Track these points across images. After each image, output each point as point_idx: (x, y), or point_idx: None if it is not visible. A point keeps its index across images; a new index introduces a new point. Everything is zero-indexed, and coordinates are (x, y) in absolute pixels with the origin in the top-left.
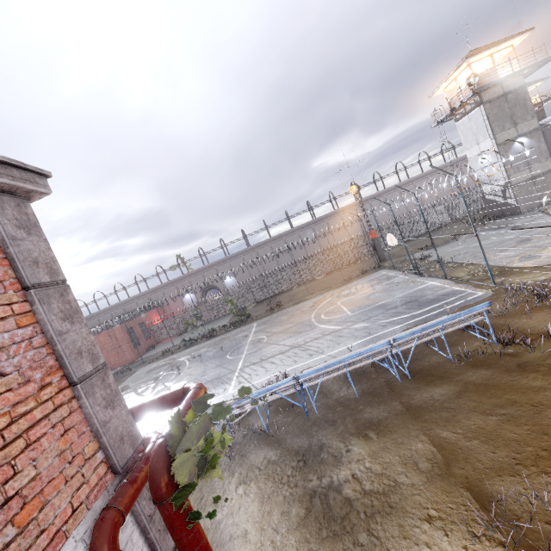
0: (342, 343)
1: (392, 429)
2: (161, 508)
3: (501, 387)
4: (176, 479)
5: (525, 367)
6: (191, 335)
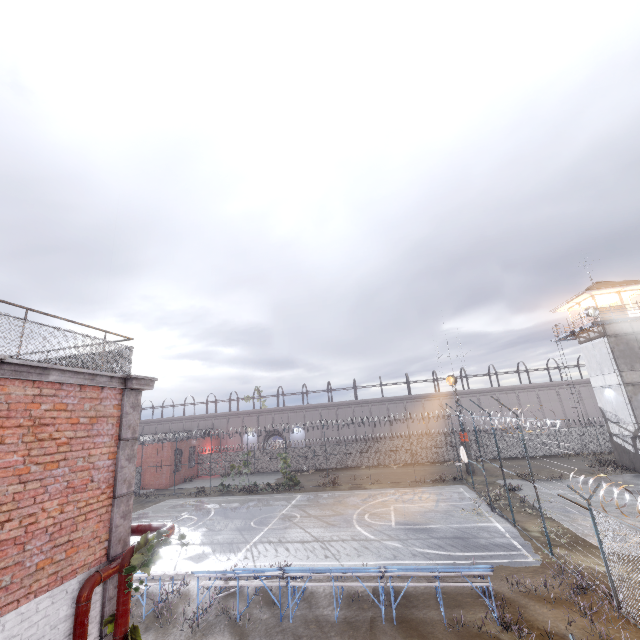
0: (362, 557)
1: None
2: (120, 576)
3: None
4: (132, 564)
5: None
6: (234, 481)
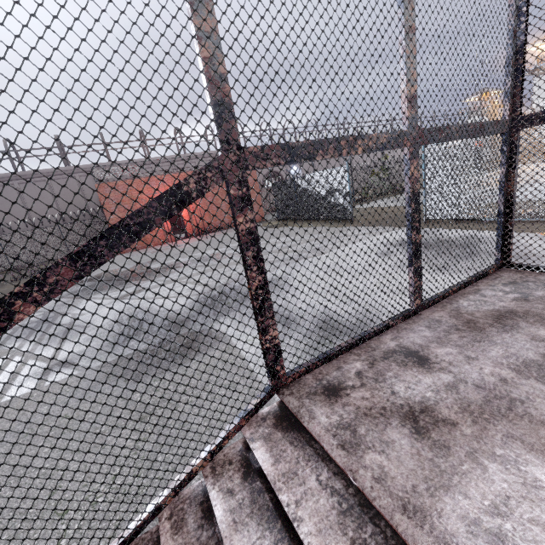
0: None
1: None
2: None
3: None
4: None
5: None
6: None
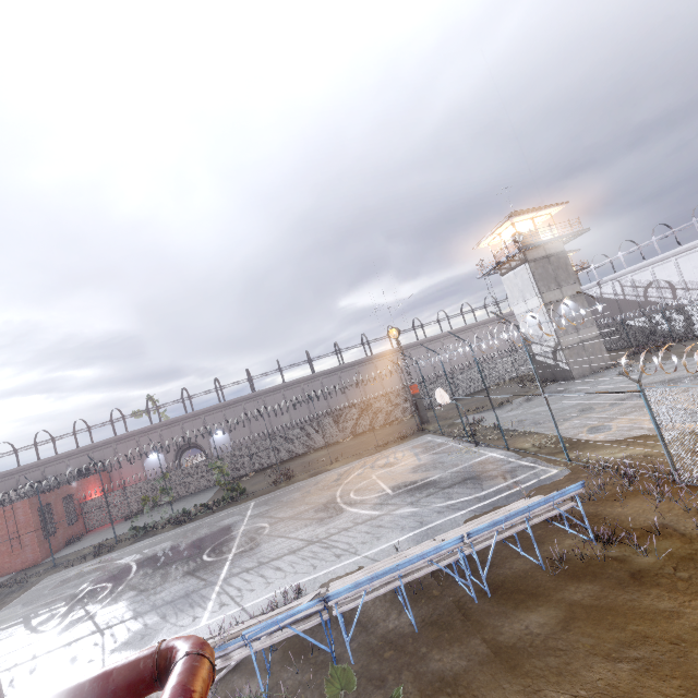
0: (383, 538)
1: (478, 692)
2: None
3: (620, 612)
4: None
5: (641, 578)
6: (147, 519)
